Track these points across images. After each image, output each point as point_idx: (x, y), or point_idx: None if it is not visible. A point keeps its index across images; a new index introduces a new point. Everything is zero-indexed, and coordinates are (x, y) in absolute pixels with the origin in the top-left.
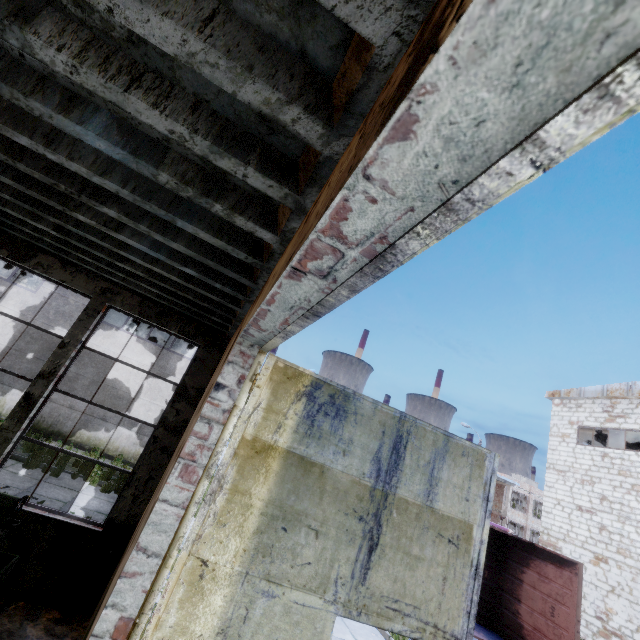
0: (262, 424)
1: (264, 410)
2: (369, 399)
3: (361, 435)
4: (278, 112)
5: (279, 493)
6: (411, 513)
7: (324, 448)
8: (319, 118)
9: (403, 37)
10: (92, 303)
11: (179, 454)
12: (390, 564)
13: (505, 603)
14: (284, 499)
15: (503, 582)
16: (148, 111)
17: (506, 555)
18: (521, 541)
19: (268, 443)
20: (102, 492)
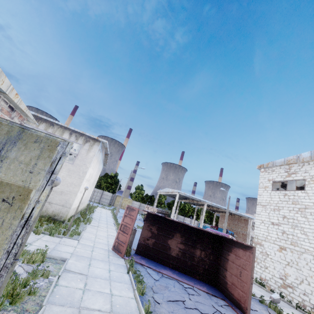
0: None
1: None
2: None
3: None
4: None
5: None
6: None
7: None
8: None
9: None
10: None
11: None
12: None
13: (220, 272)
14: None
15: (220, 261)
16: None
17: (222, 247)
18: (229, 239)
19: None
20: None
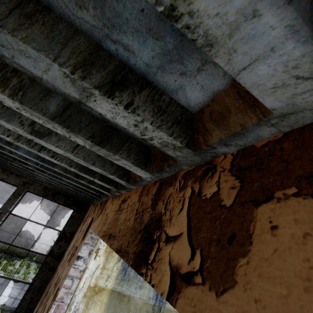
0: (100, 276)
1: (101, 268)
2: None
3: None
4: (106, 174)
5: None
6: None
7: (130, 286)
8: (124, 180)
9: (153, 179)
10: (17, 190)
11: (55, 296)
12: None
13: None
14: None
15: None
16: (49, 158)
17: None
18: None
19: (102, 287)
20: (14, 282)
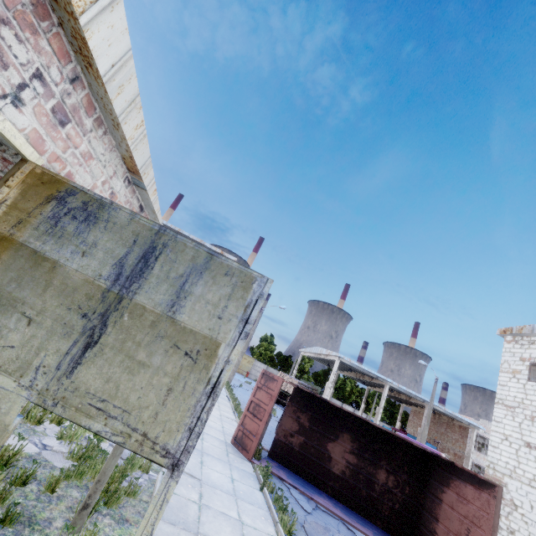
0: (2, 218)
1: (8, 206)
2: (127, 210)
3: (108, 241)
4: None
5: (0, 279)
6: (146, 320)
7: (62, 247)
8: None
9: None
10: None
11: None
12: (106, 364)
13: (424, 521)
14: (4, 285)
15: (424, 500)
16: None
17: (429, 474)
18: (444, 461)
19: (3, 234)
20: None
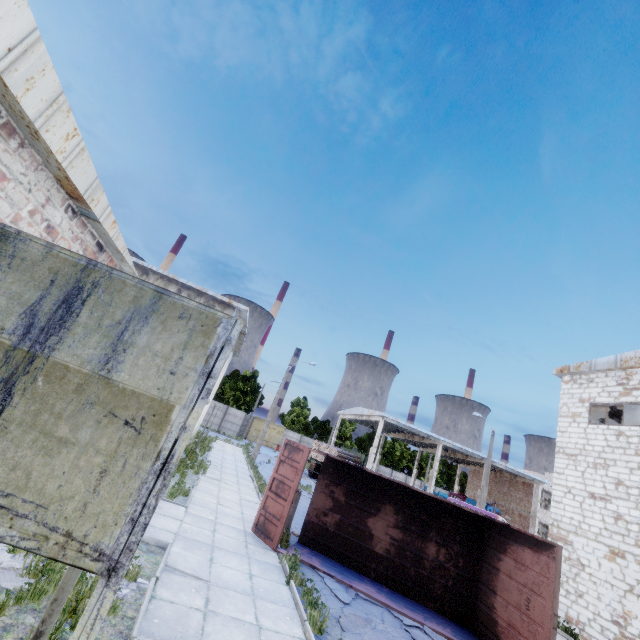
0: None
1: None
2: (41, 241)
3: (14, 282)
4: None
5: None
6: (70, 383)
7: None
8: None
9: None
10: None
11: None
12: (12, 446)
13: (481, 596)
14: None
15: (480, 572)
16: None
17: (484, 541)
18: (499, 524)
19: None
20: None
